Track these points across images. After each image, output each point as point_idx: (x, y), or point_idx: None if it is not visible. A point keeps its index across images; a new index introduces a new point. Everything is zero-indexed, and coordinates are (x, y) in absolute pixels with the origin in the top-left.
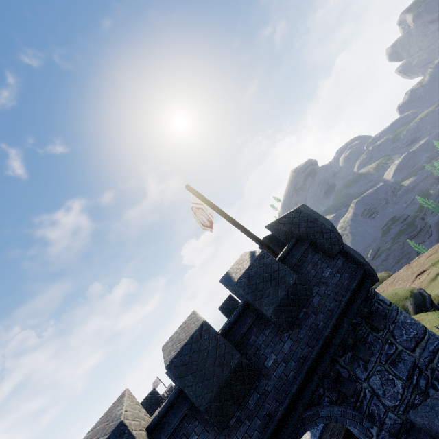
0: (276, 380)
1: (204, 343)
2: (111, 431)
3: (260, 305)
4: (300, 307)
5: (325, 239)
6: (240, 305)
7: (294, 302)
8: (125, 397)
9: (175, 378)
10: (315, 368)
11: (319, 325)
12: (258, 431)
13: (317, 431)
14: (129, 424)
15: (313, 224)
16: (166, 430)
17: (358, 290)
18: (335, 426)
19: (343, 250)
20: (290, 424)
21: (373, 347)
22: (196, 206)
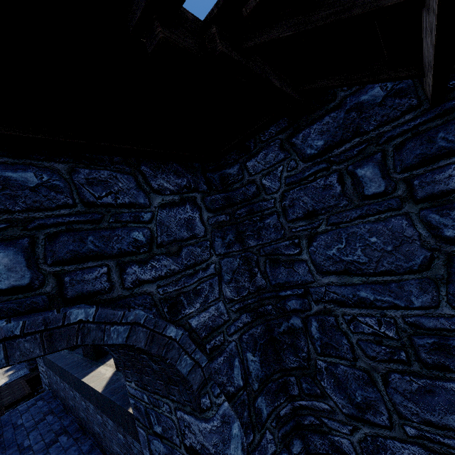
0: None
1: None
2: None
3: None
4: None
5: None
6: None
7: None
8: None
9: None
10: None
11: None
12: None
13: (16, 378)
14: None
15: None
16: None
17: None
18: (32, 374)
19: None
20: None
21: None
22: None
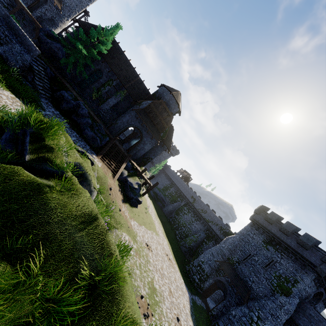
0: None
1: None
2: None
3: None
4: None
5: None
6: None
7: None
8: None
9: None
10: None
11: None
12: None
13: None
14: None
15: None
16: None
17: None
18: None
19: None
20: None
21: (323, 305)
22: None
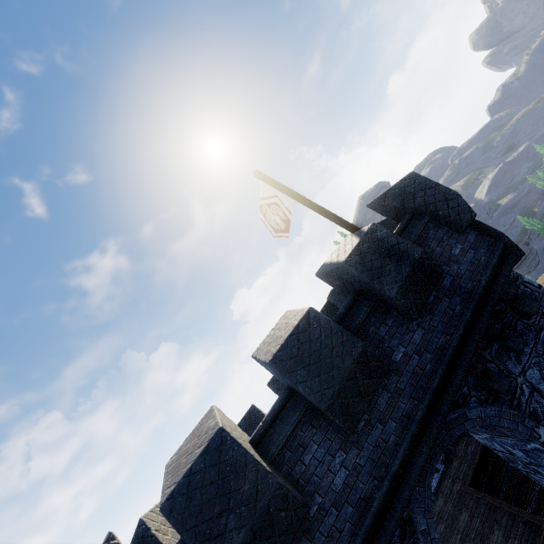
0: (410, 375)
1: (314, 332)
2: (209, 439)
3: (380, 285)
4: (430, 287)
5: (451, 208)
6: (349, 294)
7: (423, 280)
8: (215, 411)
9: (283, 374)
10: (457, 360)
11: (455, 310)
12: (395, 435)
13: (434, 480)
14: (230, 431)
15: (433, 191)
16: (276, 440)
17: (499, 268)
18: (458, 470)
19: (475, 222)
20: (435, 426)
21: (525, 336)
22: (267, 201)
